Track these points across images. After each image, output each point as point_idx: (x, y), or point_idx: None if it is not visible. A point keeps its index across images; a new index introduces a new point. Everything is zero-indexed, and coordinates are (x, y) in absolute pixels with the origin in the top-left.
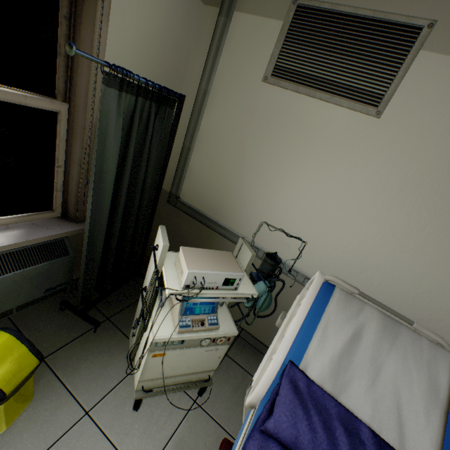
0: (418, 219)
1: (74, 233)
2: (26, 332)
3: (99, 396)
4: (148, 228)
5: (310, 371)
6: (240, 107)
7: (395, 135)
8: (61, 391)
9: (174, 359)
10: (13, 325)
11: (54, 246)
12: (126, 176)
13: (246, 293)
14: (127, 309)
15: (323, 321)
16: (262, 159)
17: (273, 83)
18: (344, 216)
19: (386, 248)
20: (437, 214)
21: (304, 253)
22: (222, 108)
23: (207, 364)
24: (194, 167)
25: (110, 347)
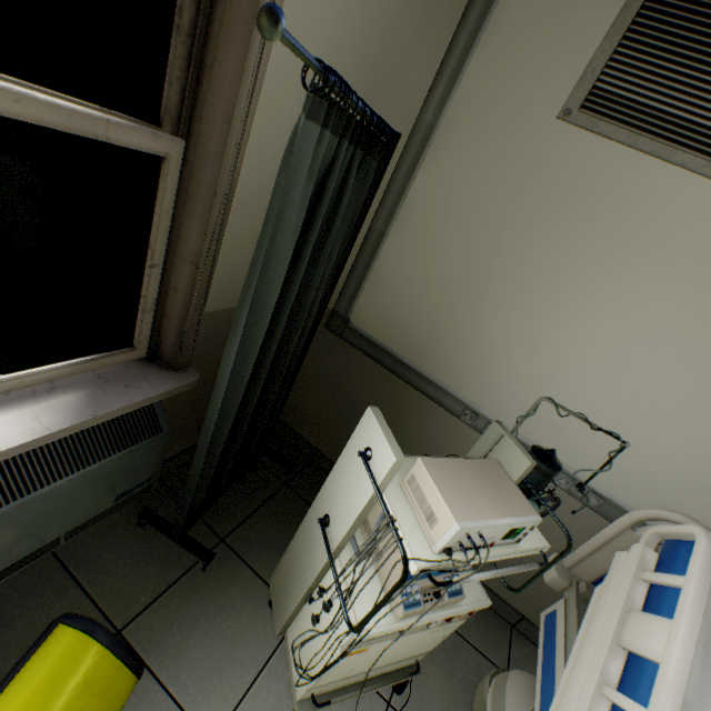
0: None
1: (173, 394)
2: (81, 576)
3: (227, 705)
4: (292, 375)
5: None
6: (500, 164)
7: None
8: (159, 700)
9: (375, 652)
10: (56, 560)
11: (136, 417)
12: (291, 296)
13: (534, 548)
14: (252, 518)
15: (703, 625)
16: (532, 270)
17: (582, 123)
18: (687, 393)
19: None
20: None
21: (591, 446)
22: (460, 163)
23: (420, 648)
24: (385, 269)
25: (233, 600)
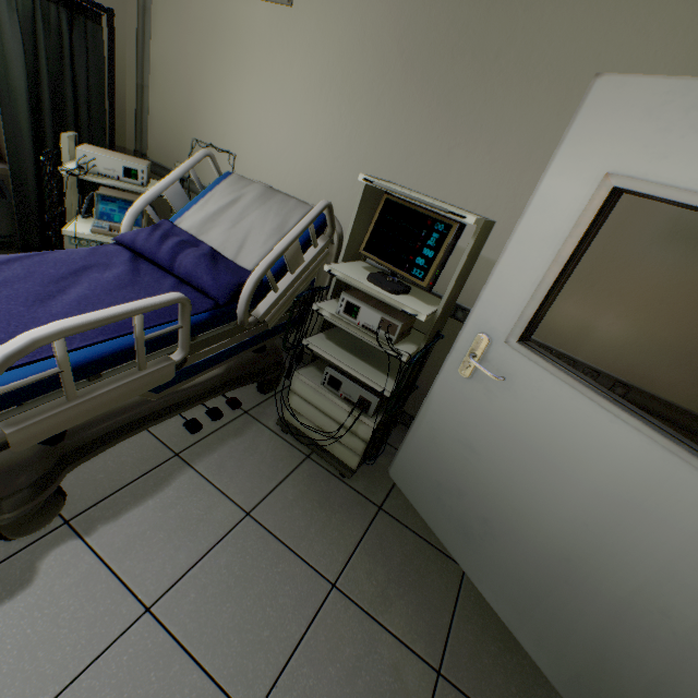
0: (340, 117)
1: (8, 173)
2: None
3: None
4: None
5: (183, 225)
6: (181, 23)
7: (307, 24)
8: None
9: None
10: None
11: None
12: (45, 95)
13: None
14: None
15: (210, 195)
16: (211, 85)
17: None
18: (286, 134)
19: (324, 160)
20: (353, 107)
21: None
22: (166, 29)
23: None
24: (154, 113)
25: None
